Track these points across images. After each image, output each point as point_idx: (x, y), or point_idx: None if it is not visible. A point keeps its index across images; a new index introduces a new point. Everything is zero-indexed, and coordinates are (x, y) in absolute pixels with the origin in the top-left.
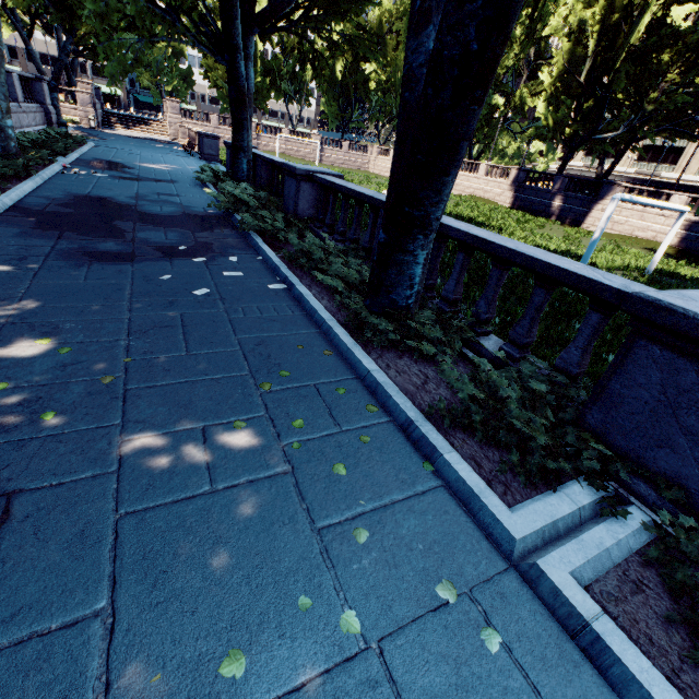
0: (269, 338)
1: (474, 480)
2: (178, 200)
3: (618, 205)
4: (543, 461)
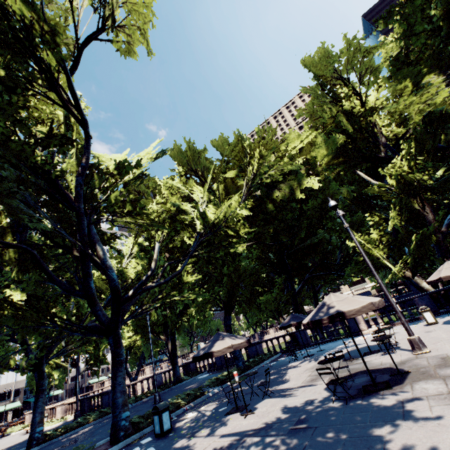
0: None
1: None
2: None
3: None
4: None
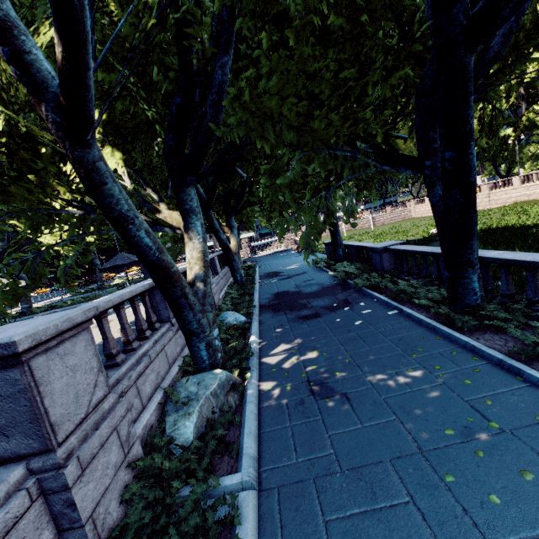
0: (403, 336)
1: None
2: (315, 282)
3: None
4: None
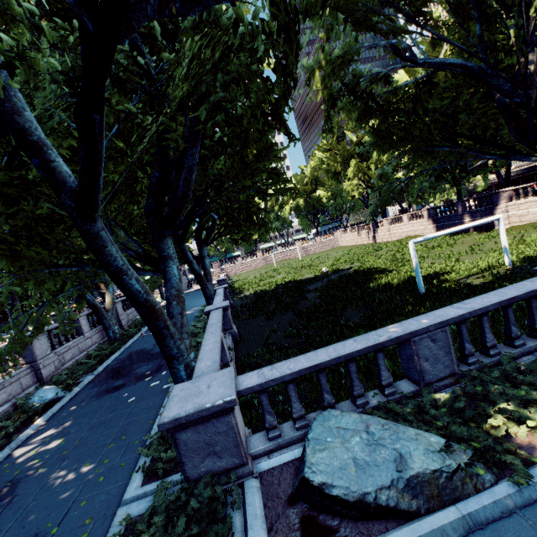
0: (135, 419)
1: (135, 477)
2: None
3: (513, 204)
4: (155, 464)
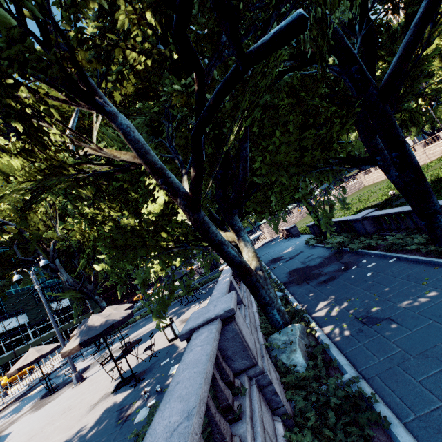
0: (409, 273)
1: None
2: (315, 256)
3: None
4: None
